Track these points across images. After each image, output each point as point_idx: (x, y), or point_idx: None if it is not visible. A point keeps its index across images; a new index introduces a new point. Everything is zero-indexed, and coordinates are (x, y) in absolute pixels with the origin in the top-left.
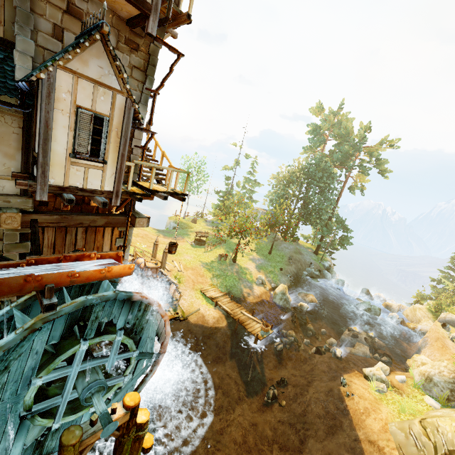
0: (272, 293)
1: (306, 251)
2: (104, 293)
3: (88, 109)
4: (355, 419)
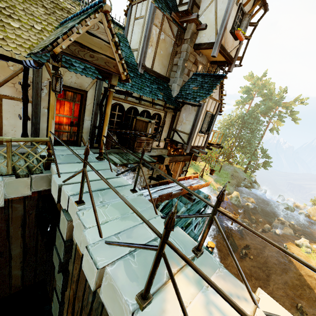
0: (228, 197)
1: (239, 170)
2: (202, 194)
3: (208, 111)
4: (297, 265)
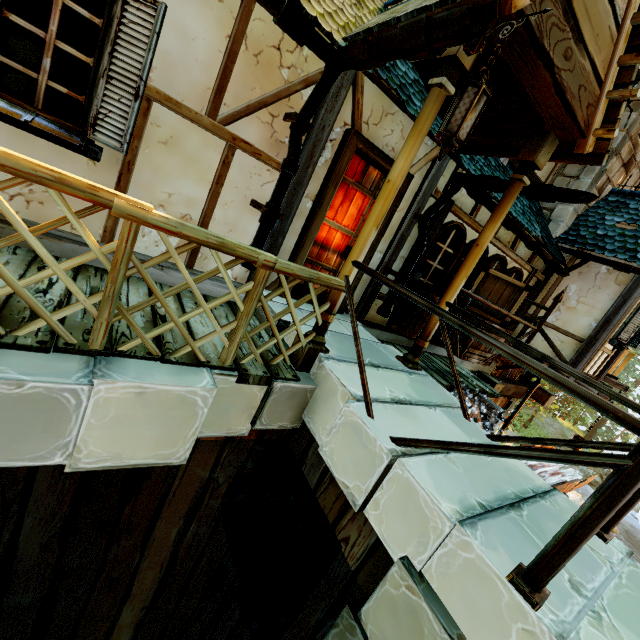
0: None
1: (569, 434)
2: None
3: None
4: None
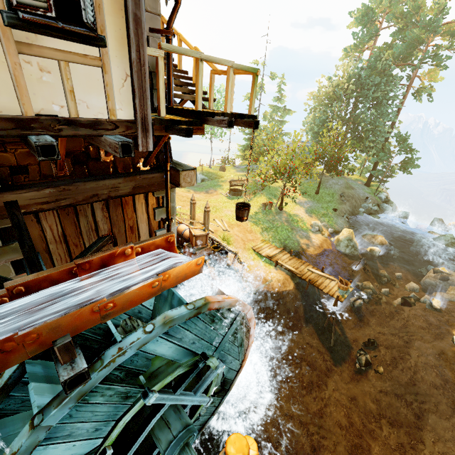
0: (333, 240)
1: (355, 184)
2: (165, 315)
3: None
4: None
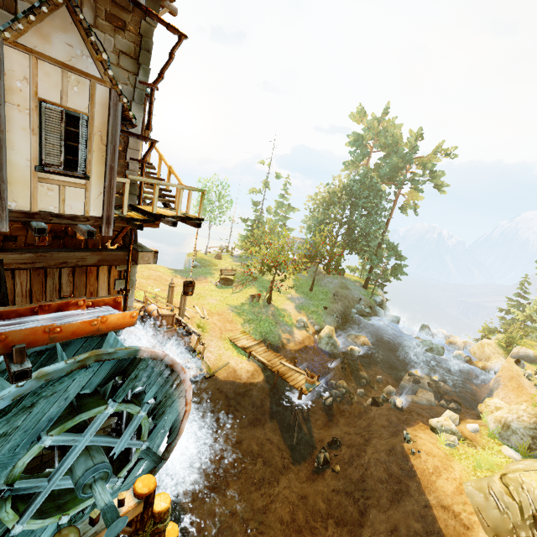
0: (316, 337)
1: (353, 285)
2: (99, 351)
3: (56, 105)
4: (423, 481)
